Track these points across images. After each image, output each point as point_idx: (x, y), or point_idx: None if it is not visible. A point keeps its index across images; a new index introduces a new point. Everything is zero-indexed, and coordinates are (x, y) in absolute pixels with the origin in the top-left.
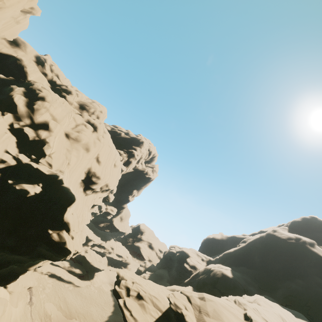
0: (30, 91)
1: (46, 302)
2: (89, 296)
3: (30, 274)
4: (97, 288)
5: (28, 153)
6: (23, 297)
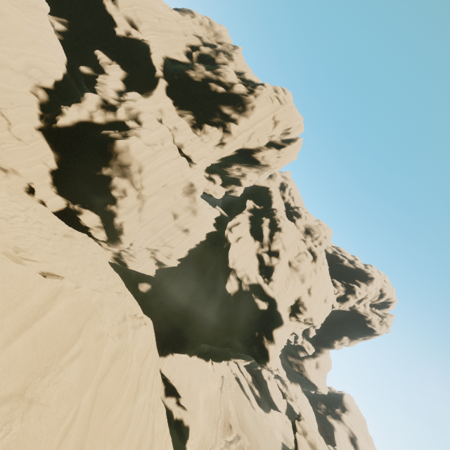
0: (272, 221)
1: (229, 398)
2: (261, 426)
3: (225, 365)
4: (269, 426)
5: (263, 276)
6: (218, 380)
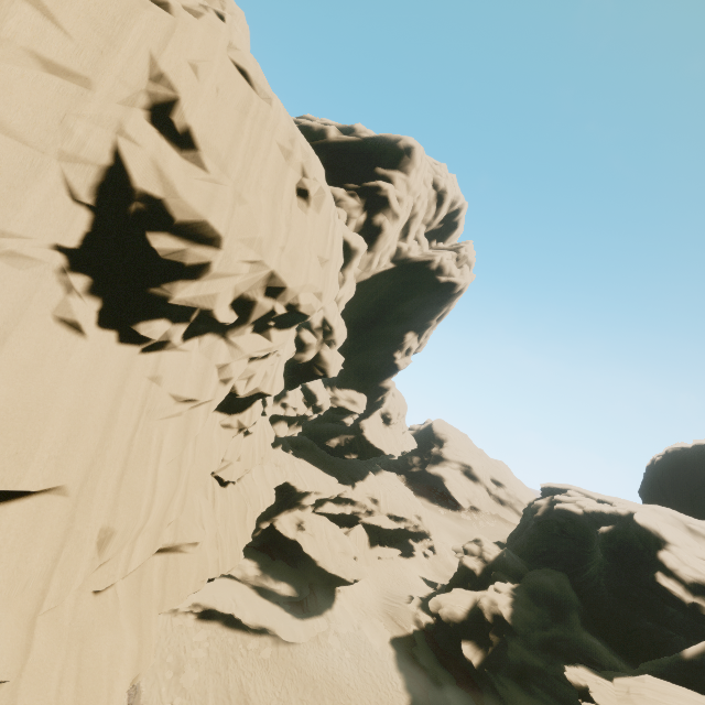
0: None
1: None
2: (325, 677)
3: None
4: (348, 638)
5: None
6: None
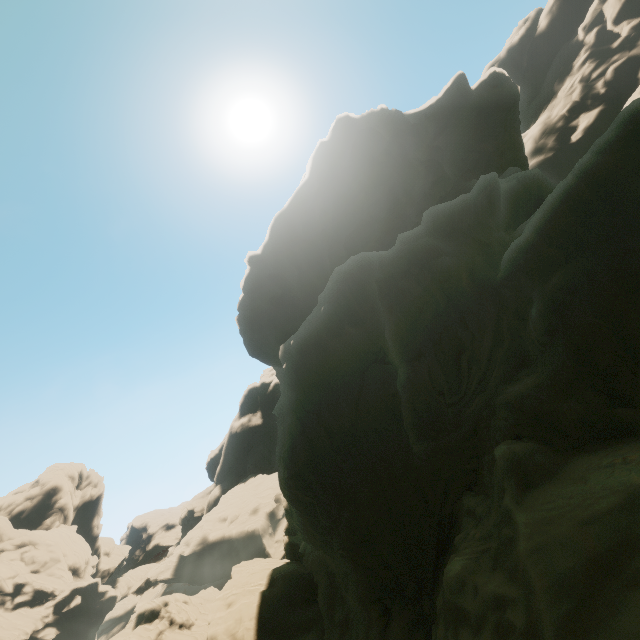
0: None
1: None
2: None
3: None
4: None
5: (45, 601)
6: None
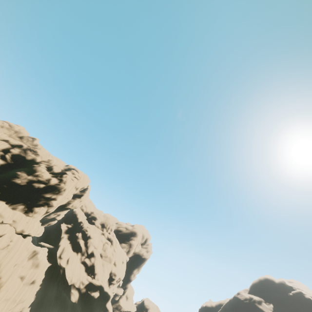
0: (82, 233)
1: None
2: None
3: None
4: None
5: (90, 274)
6: None
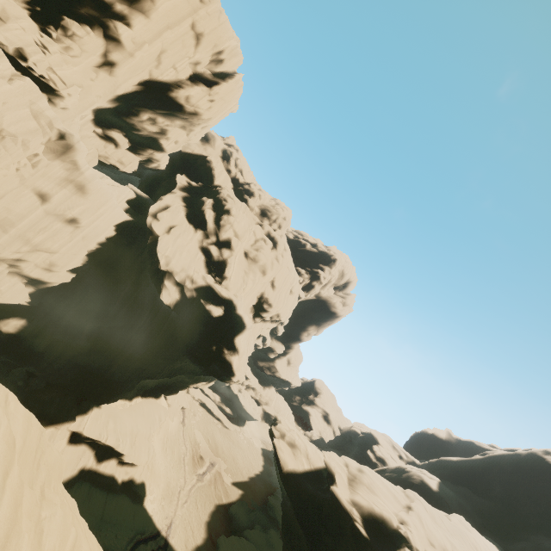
0: (217, 202)
1: (196, 428)
2: (237, 443)
3: (184, 395)
4: (246, 438)
5: (214, 274)
6: (178, 414)
